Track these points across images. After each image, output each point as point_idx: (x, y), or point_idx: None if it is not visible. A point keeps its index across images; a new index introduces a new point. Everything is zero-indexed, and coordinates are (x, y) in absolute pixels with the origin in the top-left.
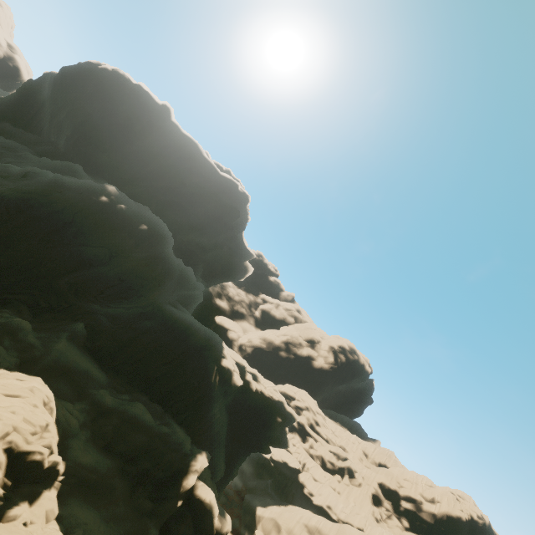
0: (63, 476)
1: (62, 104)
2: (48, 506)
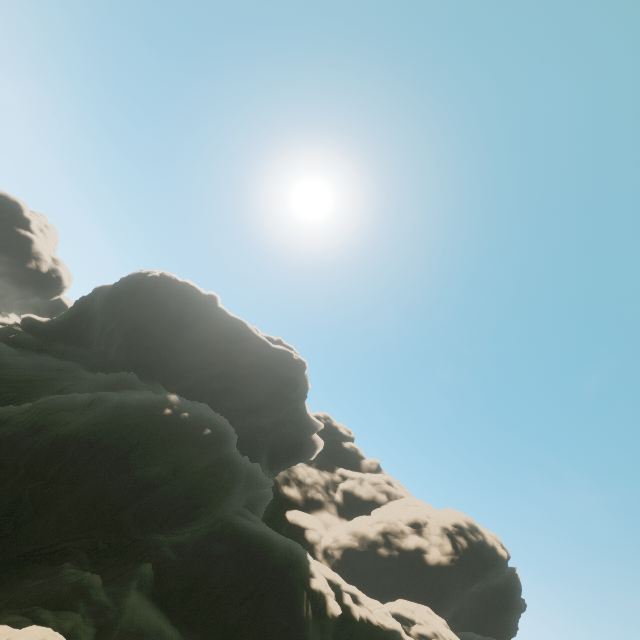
0: None
1: (113, 314)
2: None
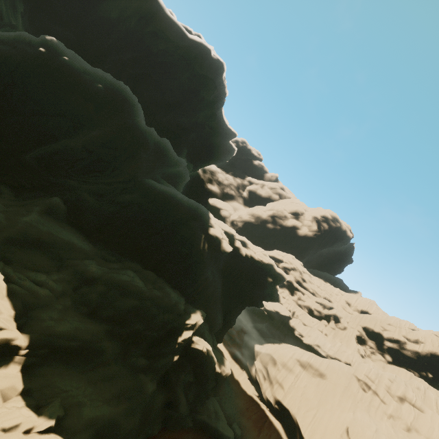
0: (26, 350)
1: None
2: (3, 385)
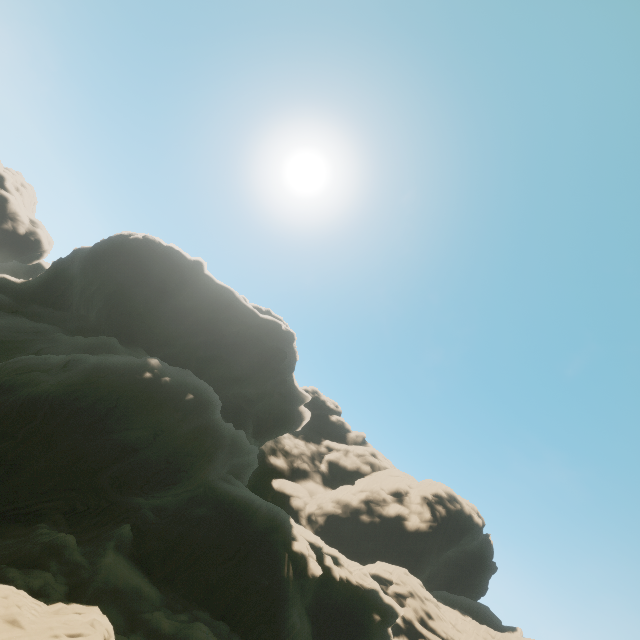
0: None
1: (93, 277)
2: None
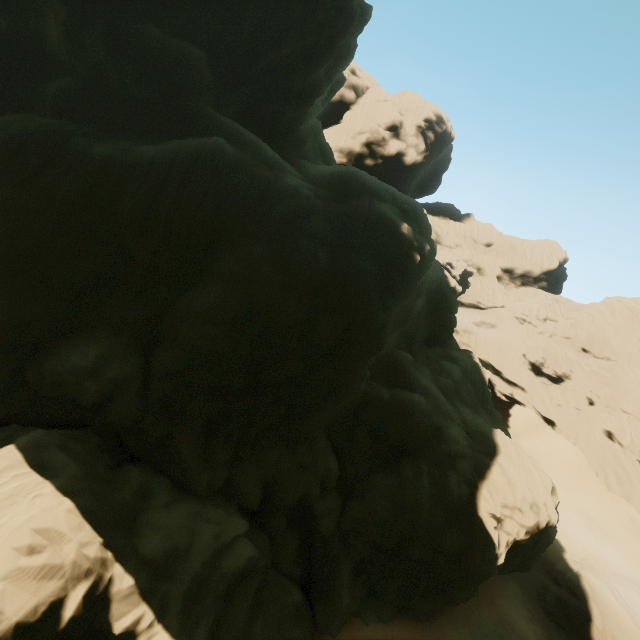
0: None
1: None
2: None
